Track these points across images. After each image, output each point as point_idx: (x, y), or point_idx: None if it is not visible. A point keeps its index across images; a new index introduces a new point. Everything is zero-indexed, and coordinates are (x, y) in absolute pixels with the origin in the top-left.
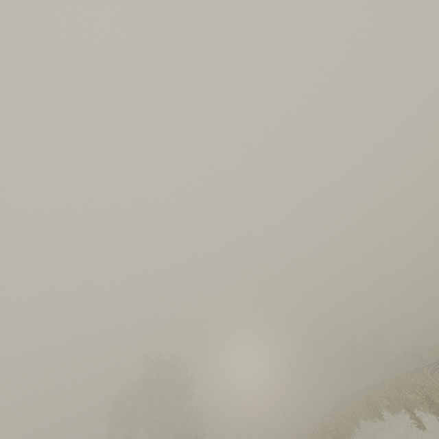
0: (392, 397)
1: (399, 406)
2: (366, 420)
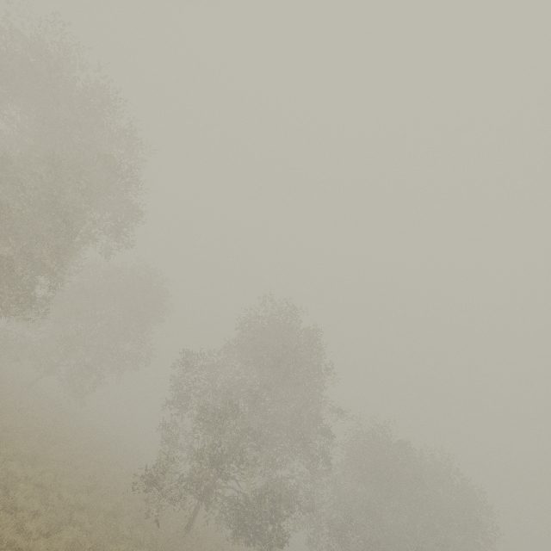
0: None
1: None
2: None
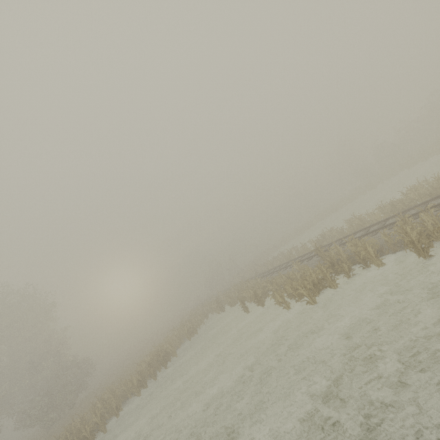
0: (233, 296)
1: (236, 301)
2: (213, 313)
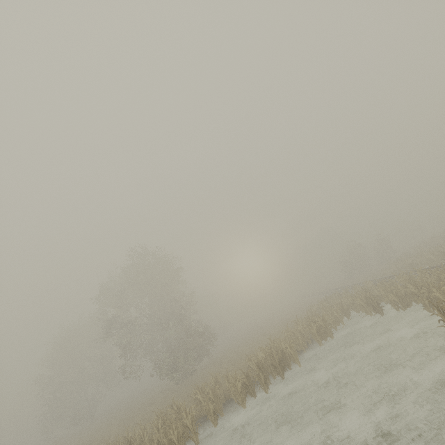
0: (401, 293)
1: (409, 302)
2: (359, 311)
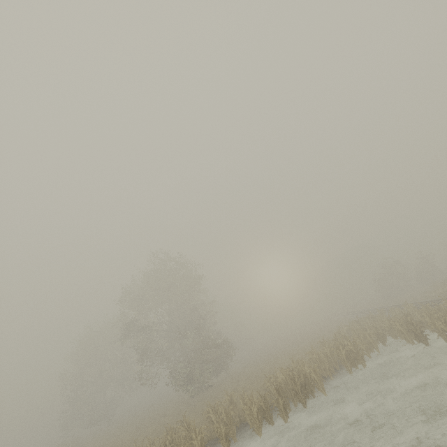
0: None
1: None
2: (397, 338)
